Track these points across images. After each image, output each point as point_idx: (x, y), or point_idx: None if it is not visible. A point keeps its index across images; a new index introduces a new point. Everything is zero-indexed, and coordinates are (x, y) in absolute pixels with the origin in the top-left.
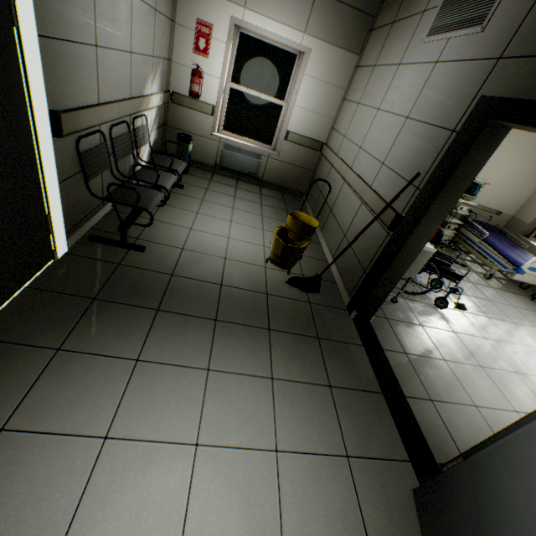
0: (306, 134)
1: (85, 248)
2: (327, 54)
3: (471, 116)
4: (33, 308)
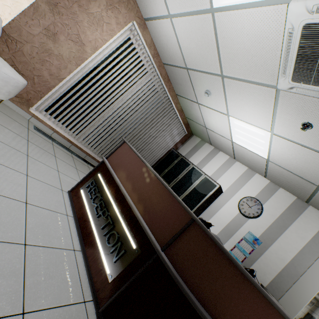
0: None
1: None
2: None
3: (306, 313)
4: None
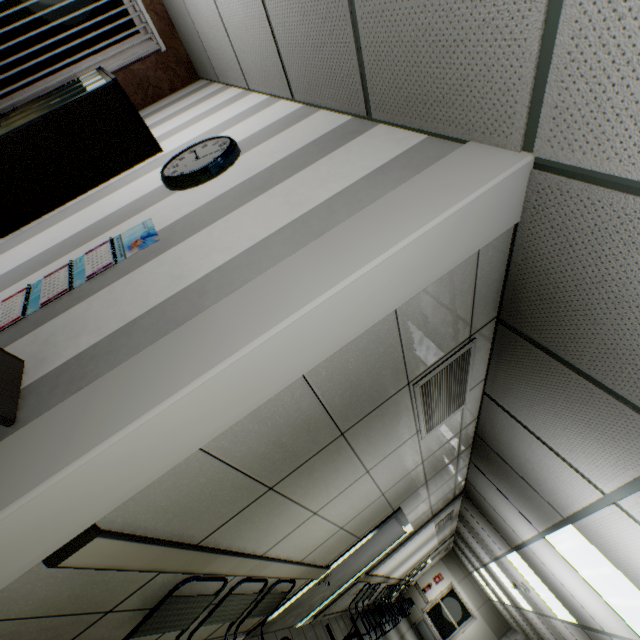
0: None
1: None
2: (483, 625)
3: None
4: None
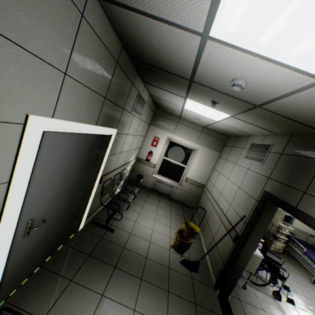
0: (196, 180)
1: (89, 226)
2: (205, 151)
3: (262, 197)
4: (65, 255)
